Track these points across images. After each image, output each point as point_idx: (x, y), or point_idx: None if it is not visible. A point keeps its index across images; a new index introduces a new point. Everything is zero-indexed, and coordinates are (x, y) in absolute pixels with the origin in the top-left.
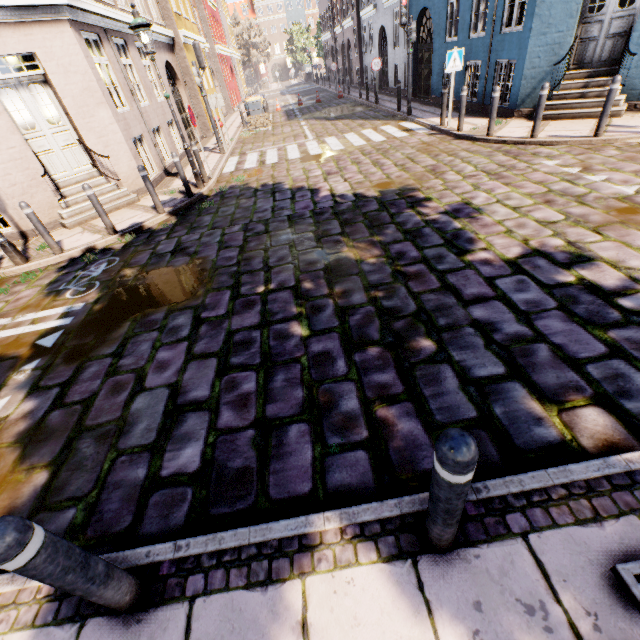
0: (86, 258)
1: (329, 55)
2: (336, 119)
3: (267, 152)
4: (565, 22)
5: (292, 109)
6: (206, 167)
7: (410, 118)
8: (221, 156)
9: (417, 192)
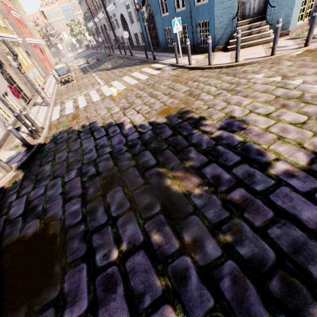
0: None
1: (95, 34)
2: (113, 69)
3: (78, 99)
4: None
5: (84, 67)
6: (39, 118)
7: (156, 61)
8: (48, 108)
9: (191, 113)
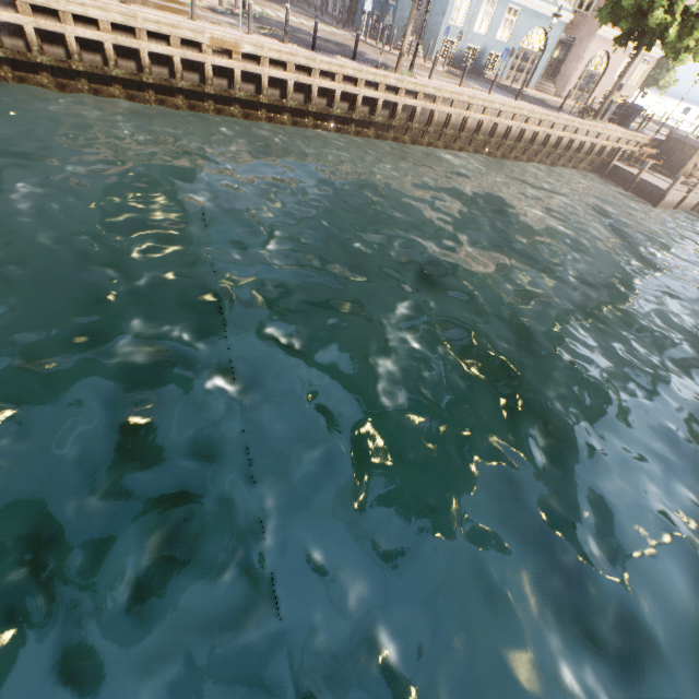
0: (219, 10)
1: None
2: (298, 13)
3: (265, 10)
4: (409, 10)
5: None
6: (232, 0)
7: (344, 30)
8: None
9: (349, 46)
